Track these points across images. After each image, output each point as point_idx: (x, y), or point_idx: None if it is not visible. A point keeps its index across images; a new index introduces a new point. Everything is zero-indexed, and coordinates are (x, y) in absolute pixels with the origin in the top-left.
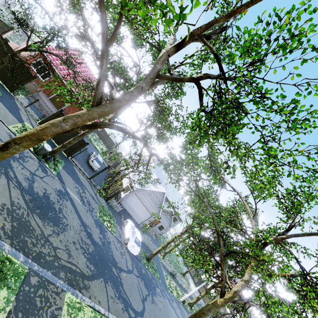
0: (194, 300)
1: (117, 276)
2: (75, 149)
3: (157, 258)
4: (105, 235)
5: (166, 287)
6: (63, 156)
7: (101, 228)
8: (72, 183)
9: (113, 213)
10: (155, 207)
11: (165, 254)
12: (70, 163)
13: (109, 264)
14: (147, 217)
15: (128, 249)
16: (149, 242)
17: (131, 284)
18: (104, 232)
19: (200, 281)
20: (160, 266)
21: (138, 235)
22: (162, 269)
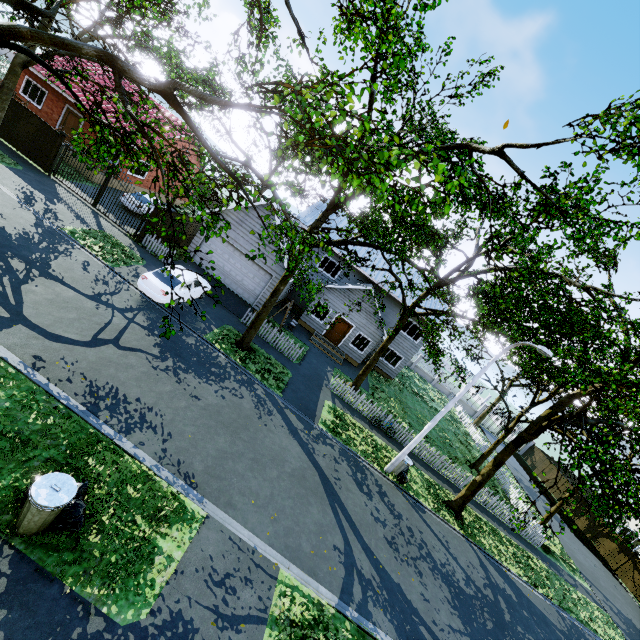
0: (462, 492)
1: (18, 271)
2: (50, 154)
3: (317, 378)
4: (58, 244)
5: (309, 416)
6: (32, 168)
7: (53, 236)
8: (19, 183)
9: (149, 259)
10: (270, 253)
11: (355, 381)
12: (50, 180)
13: (8, 252)
14: (263, 284)
15: (138, 287)
16: (272, 331)
17: (78, 308)
18: (62, 243)
19: (598, 526)
20: (315, 387)
21: (179, 272)
22: (325, 396)
